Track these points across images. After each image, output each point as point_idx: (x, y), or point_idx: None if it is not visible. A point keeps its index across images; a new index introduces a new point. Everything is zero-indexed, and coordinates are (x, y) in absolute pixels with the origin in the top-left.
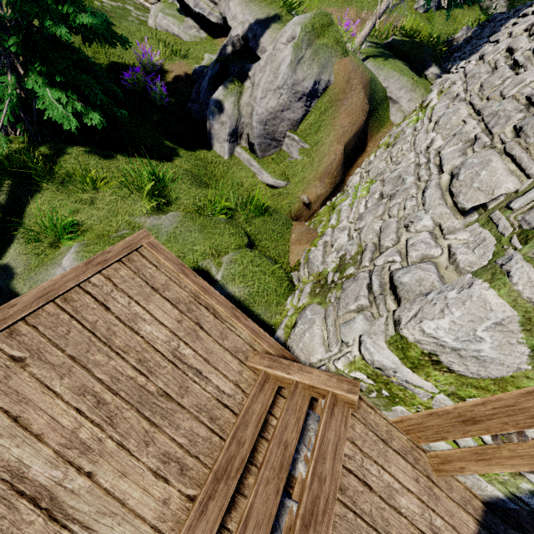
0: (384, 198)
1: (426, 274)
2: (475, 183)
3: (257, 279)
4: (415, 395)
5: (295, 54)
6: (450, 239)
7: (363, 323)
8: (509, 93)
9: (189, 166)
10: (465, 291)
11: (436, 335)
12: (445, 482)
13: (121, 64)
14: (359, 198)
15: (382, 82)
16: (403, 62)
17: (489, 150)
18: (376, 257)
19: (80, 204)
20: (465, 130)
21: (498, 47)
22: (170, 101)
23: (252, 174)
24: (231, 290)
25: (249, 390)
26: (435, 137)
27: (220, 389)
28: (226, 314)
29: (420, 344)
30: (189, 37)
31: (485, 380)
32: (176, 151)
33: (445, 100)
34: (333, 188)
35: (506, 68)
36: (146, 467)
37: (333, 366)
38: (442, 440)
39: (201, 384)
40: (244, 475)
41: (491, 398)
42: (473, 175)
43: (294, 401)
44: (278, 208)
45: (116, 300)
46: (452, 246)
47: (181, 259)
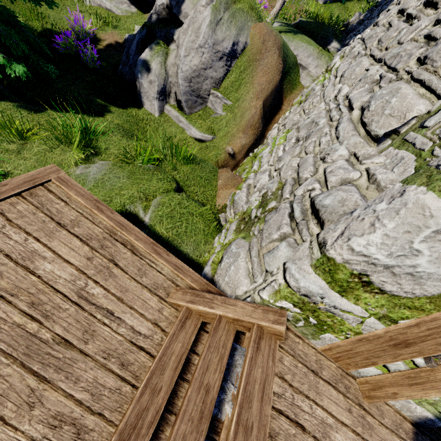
0: (300, 141)
1: (348, 194)
2: (386, 111)
3: (185, 219)
4: (343, 320)
5: (214, 15)
6: (366, 163)
7: (286, 250)
8: (407, 38)
9: (121, 121)
10: (398, 200)
11: (367, 252)
12: (376, 408)
13: (54, 31)
14: (277, 145)
15: (293, 51)
16: (309, 37)
17: (396, 82)
18: (296, 188)
19: (6, 154)
20: (369, 74)
21: (390, 13)
22: (102, 64)
23: (181, 130)
24: (159, 231)
25: (170, 329)
26: (341, 86)
27: (135, 330)
28: (146, 250)
29: (349, 264)
30: (121, 11)
31: (420, 299)
32: (108, 108)
33: (347, 60)
34: (254, 140)
35: (401, 22)
36: (27, 437)
37: (258, 297)
38: (372, 366)
39: (112, 326)
40: (161, 427)
41: (426, 318)
42: (384, 104)
43: (217, 337)
44: (206, 159)
45: (8, 237)
46: (370, 168)
47: (108, 203)
